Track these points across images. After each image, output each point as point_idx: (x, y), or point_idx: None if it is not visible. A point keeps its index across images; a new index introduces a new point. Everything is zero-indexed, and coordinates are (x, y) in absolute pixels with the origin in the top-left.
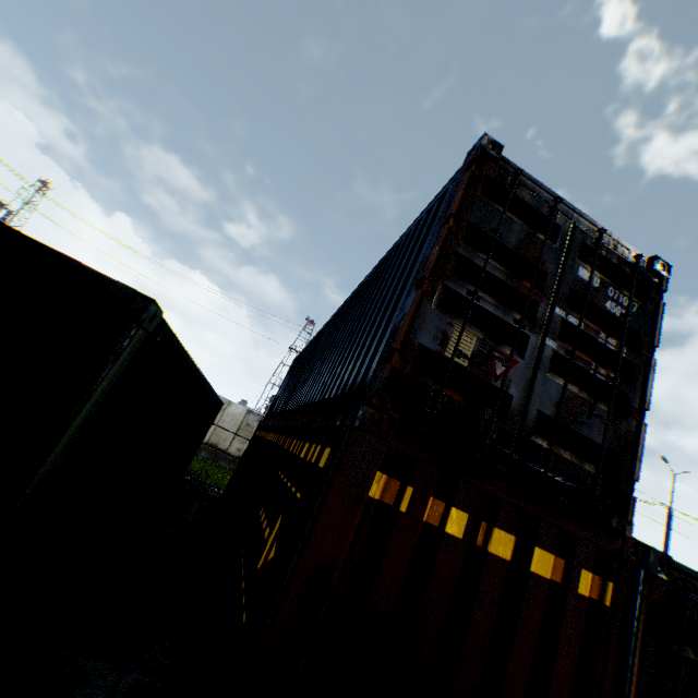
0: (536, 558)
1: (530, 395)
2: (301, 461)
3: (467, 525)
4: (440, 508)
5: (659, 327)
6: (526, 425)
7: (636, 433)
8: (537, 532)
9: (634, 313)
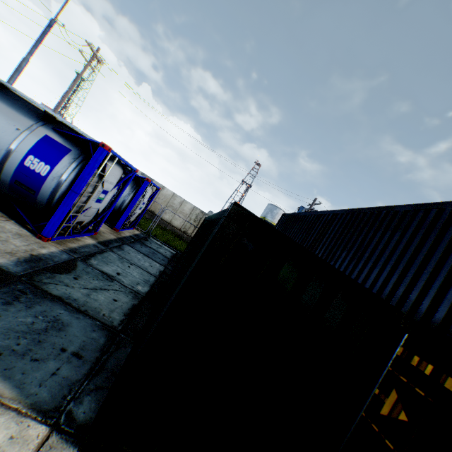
0: None
1: None
2: (397, 357)
3: None
4: None
5: None
6: None
7: None
8: None
9: None
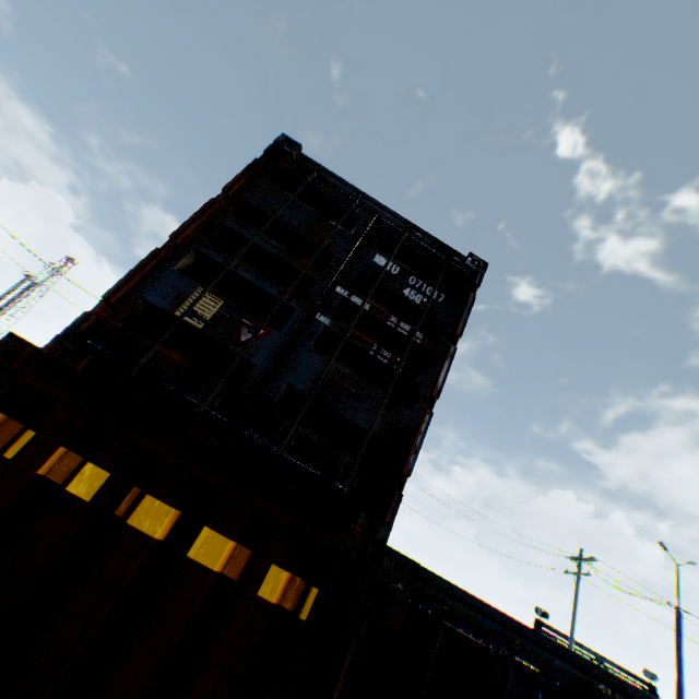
0: (201, 542)
1: (281, 367)
2: None
3: (105, 486)
4: (74, 463)
5: (467, 318)
6: (266, 398)
7: (420, 422)
8: (213, 509)
9: (440, 303)
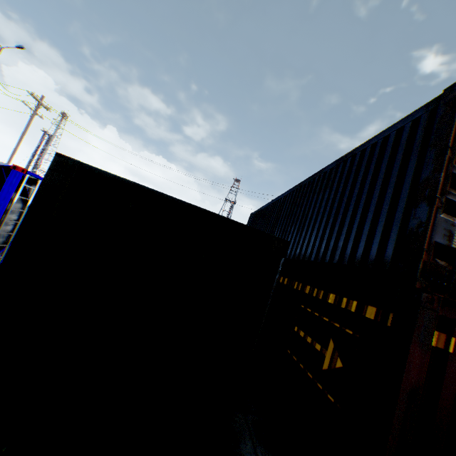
0: None
1: None
2: (332, 306)
3: None
4: None
5: None
6: None
7: None
8: None
9: None
